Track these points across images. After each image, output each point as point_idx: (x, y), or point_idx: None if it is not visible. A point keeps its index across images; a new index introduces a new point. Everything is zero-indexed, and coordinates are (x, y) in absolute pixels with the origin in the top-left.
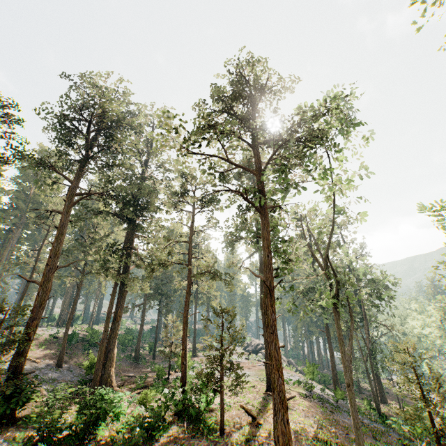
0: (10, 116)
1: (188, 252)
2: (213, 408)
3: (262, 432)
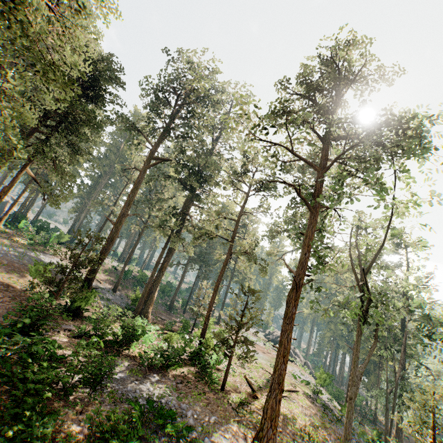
0: (119, 83)
1: (233, 230)
2: (221, 368)
3: (256, 404)
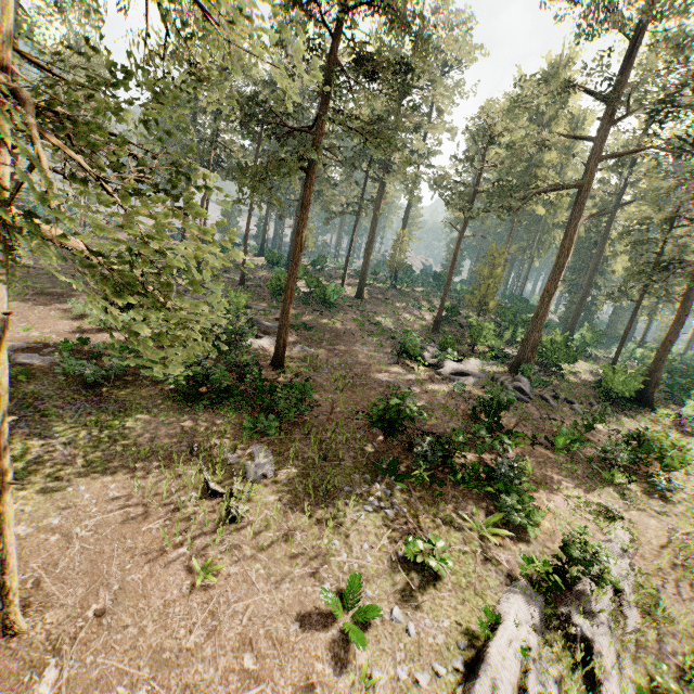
0: None
1: None
2: None
3: None
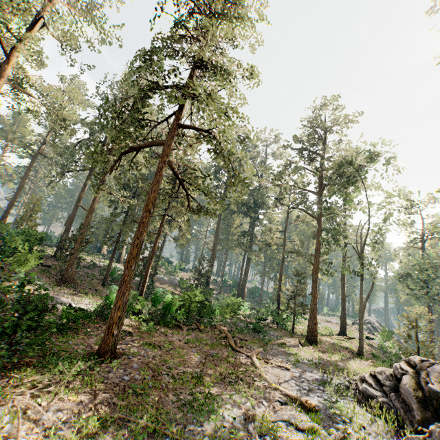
0: None
1: (284, 238)
2: (296, 327)
3: None
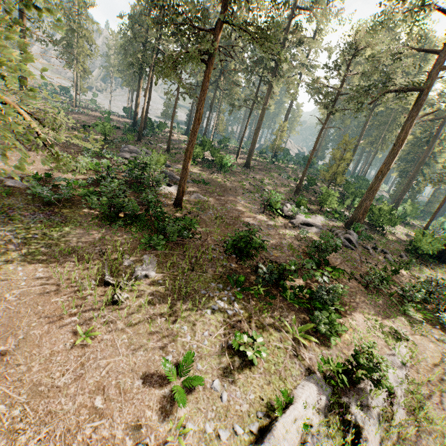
0: None
1: None
2: None
3: None
